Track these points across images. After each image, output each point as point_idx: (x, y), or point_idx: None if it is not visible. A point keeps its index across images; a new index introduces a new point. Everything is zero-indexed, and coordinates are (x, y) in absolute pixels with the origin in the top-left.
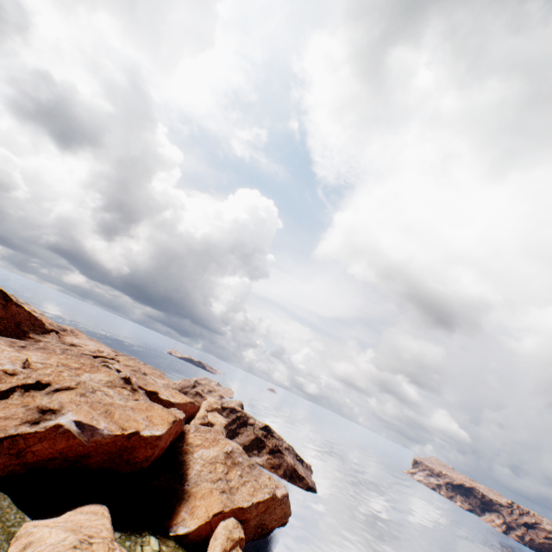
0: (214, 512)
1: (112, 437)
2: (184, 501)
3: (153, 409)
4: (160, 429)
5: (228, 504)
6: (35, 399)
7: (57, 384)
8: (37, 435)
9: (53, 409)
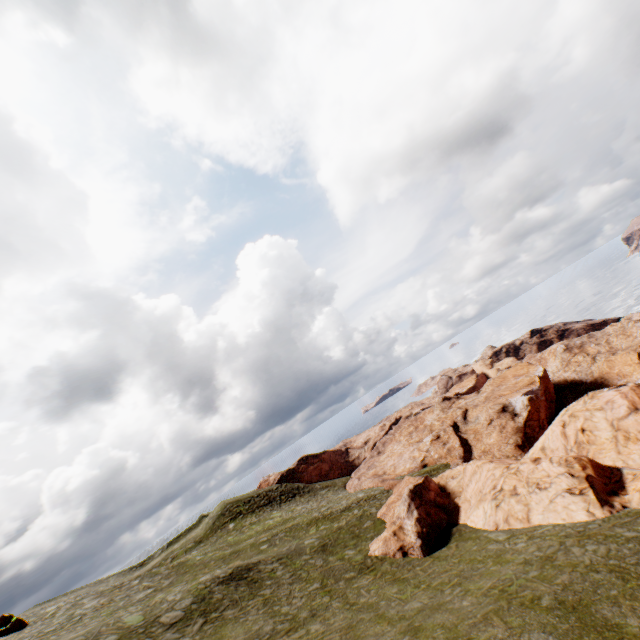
0: (636, 358)
1: (541, 387)
2: (604, 383)
3: (503, 376)
4: (534, 369)
5: (633, 348)
6: (471, 429)
7: (456, 419)
8: (531, 412)
9: (502, 407)
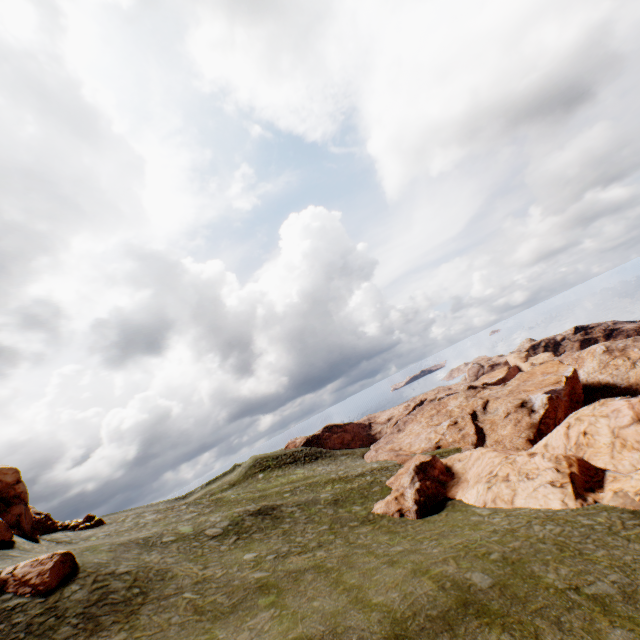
0: None
1: (566, 387)
2: (639, 390)
3: (531, 372)
4: (564, 369)
5: None
6: (488, 419)
7: (475, 408)
8: (548, 411)
9: (521, 402)
